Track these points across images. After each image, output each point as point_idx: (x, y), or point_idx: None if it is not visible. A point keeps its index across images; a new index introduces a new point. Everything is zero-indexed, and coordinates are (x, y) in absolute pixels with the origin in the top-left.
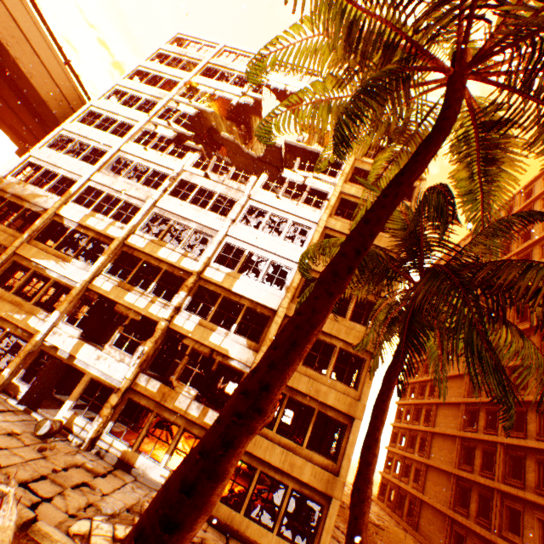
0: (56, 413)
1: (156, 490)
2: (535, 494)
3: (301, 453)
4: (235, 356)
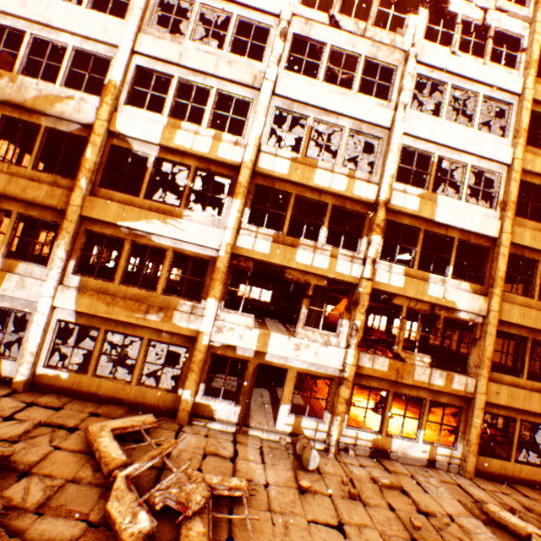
0: (262, 418)
1: (424, 467)
2: None
3: None
4: (465, 307)
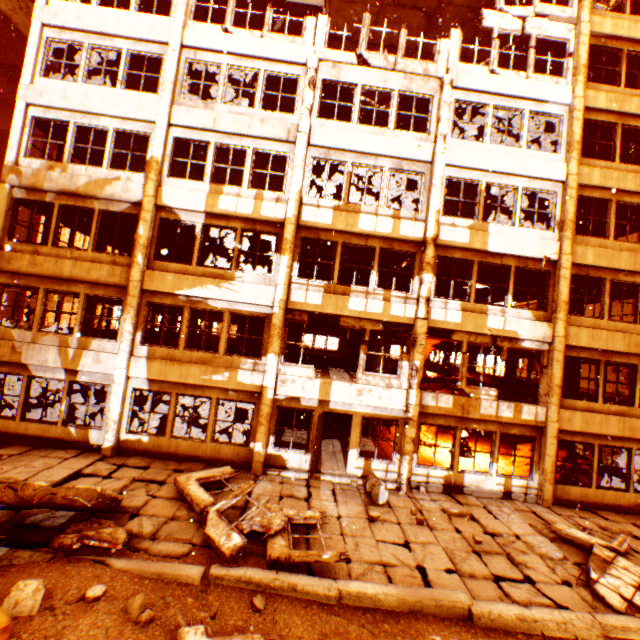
0: (333, 465)
1: (500, 499)
2: None
3: (634, 414)
4: (528, 336)
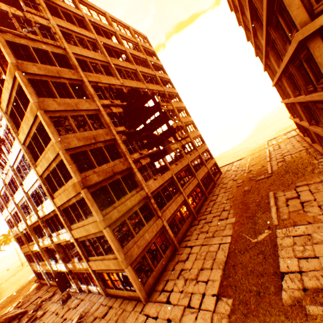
0: None
1: (98, 294)
2: (321, 90)
3: (107, 258)
4: (68, 239)
